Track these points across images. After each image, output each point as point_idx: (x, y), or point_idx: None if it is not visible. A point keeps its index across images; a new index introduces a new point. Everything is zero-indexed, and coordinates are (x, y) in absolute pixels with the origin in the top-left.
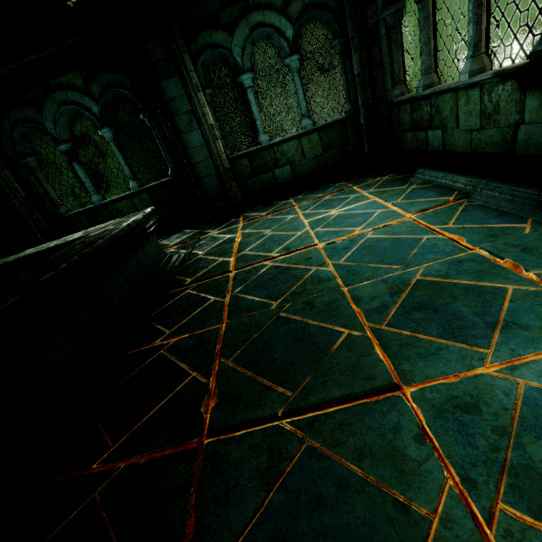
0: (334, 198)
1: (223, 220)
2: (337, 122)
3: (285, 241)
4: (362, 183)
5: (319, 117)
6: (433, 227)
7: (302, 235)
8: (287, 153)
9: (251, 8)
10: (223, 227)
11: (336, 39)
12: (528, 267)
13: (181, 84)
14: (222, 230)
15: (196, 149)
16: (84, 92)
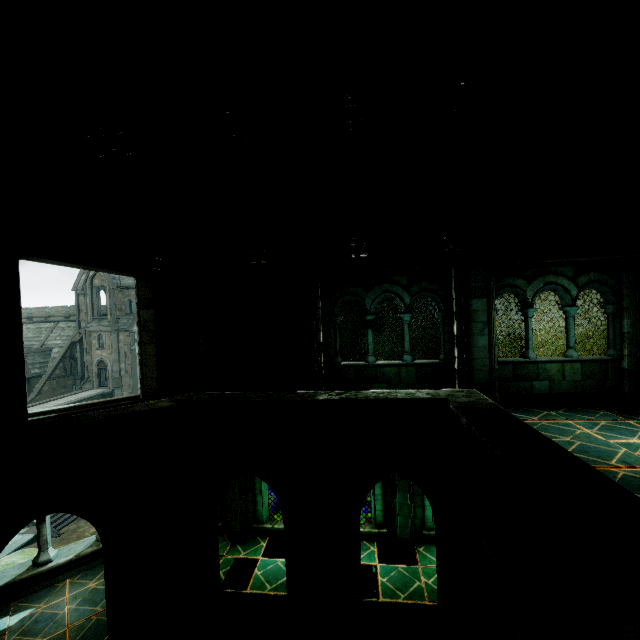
0: (615, 426)
1: None
2: (599, 360)
3: (613, 455)
4: (632, 419)
5: (501, 330)
6: None
7: (628, 454)
8: (548, 371)
9: (548, 272)
10: None
11: (611, 305)
12: None
13: (486, 304)
14: None
15: (479, 348)
16: (404, 289)
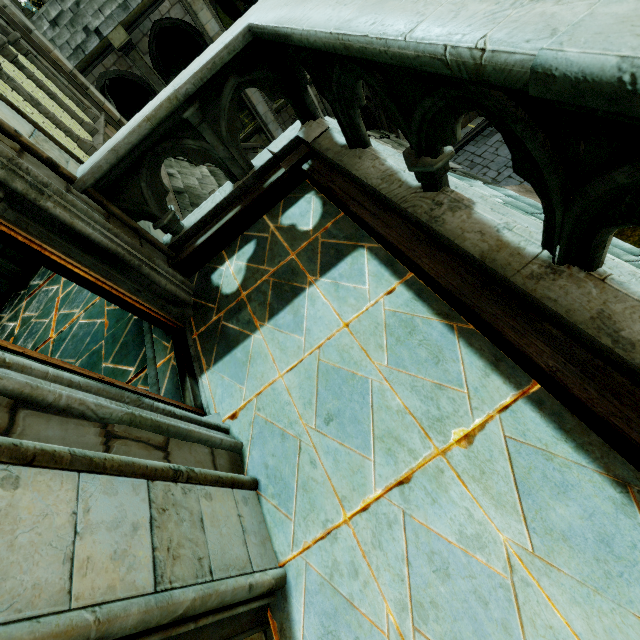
0: None
1: (16, 293)
2: None
3: (37, 335)
4: None
5: (112, 47)
6: (105, 309)
7: (48, 324)
8: None
9: None
10: (13, 307)
11: None
12: (105, 359)
13: None
14: (11, 314)
15: None
16: None
